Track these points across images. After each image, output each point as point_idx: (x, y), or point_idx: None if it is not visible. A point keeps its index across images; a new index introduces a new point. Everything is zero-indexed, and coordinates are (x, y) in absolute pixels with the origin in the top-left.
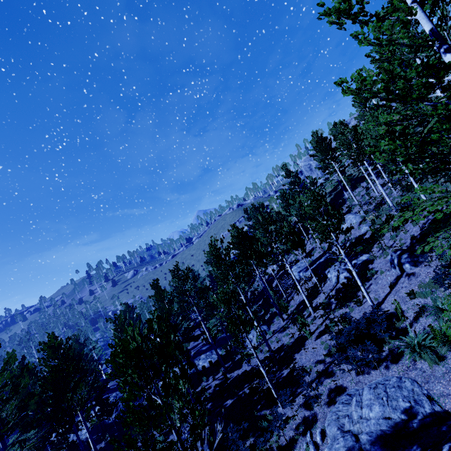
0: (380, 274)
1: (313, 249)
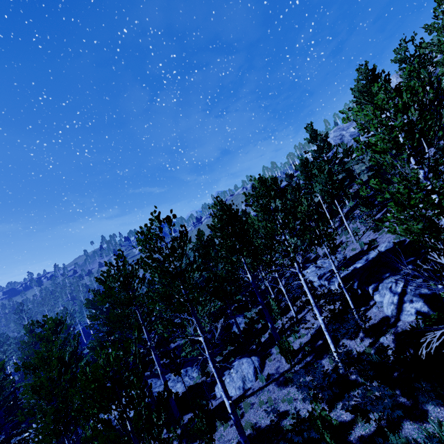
0: None
1: (341, 243)
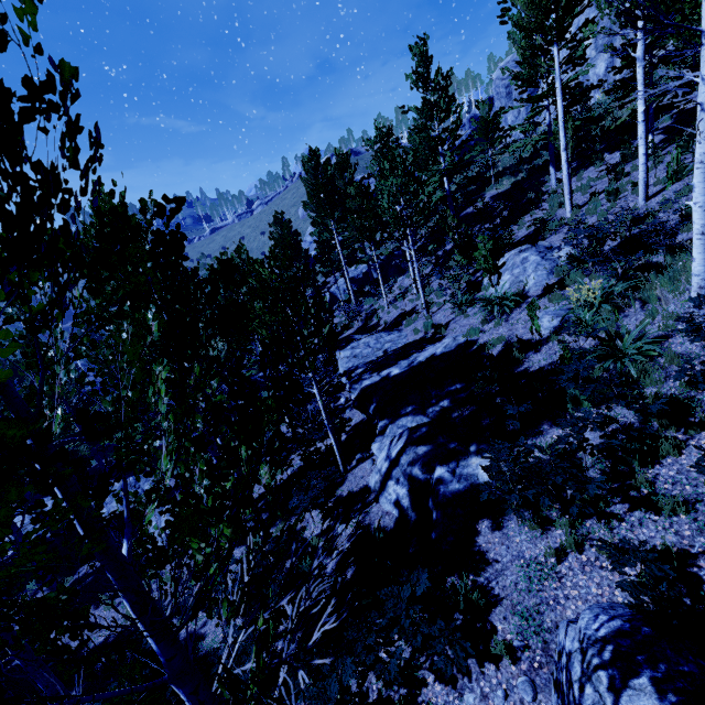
0: (492, 643)
1: (413, 312)
